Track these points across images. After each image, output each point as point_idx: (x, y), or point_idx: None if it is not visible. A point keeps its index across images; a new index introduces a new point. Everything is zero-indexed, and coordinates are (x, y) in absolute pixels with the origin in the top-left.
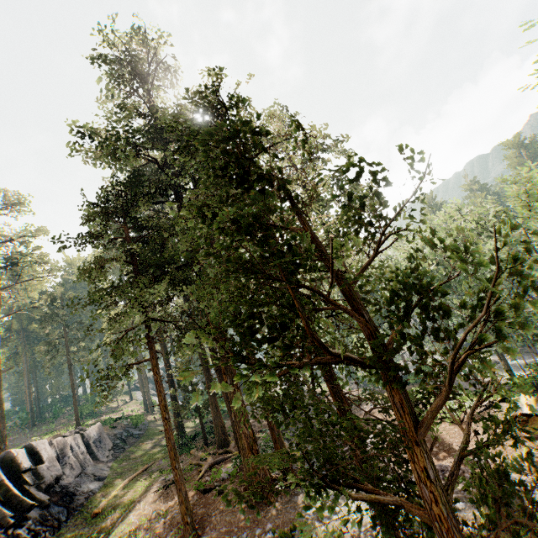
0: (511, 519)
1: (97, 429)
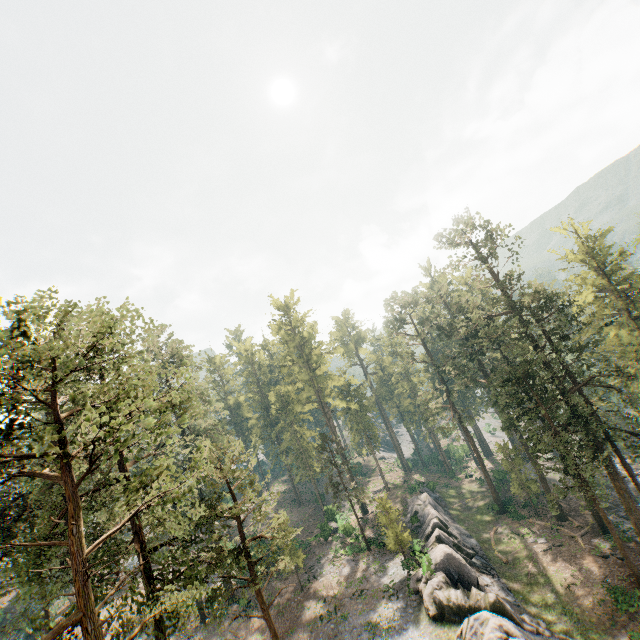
0: None
1: (429, 498)
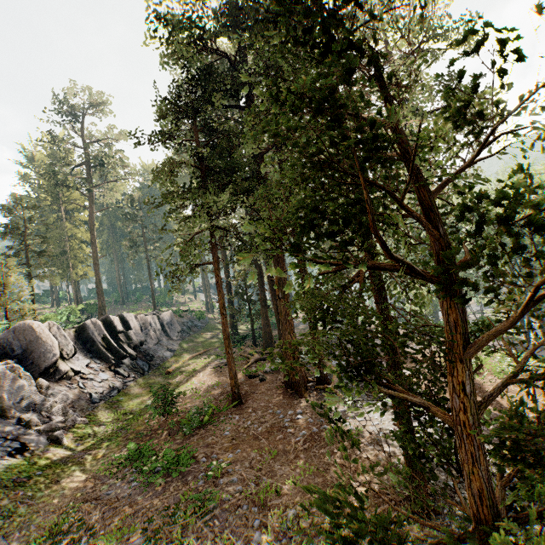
0: (543, 438)
1: (169, 315)
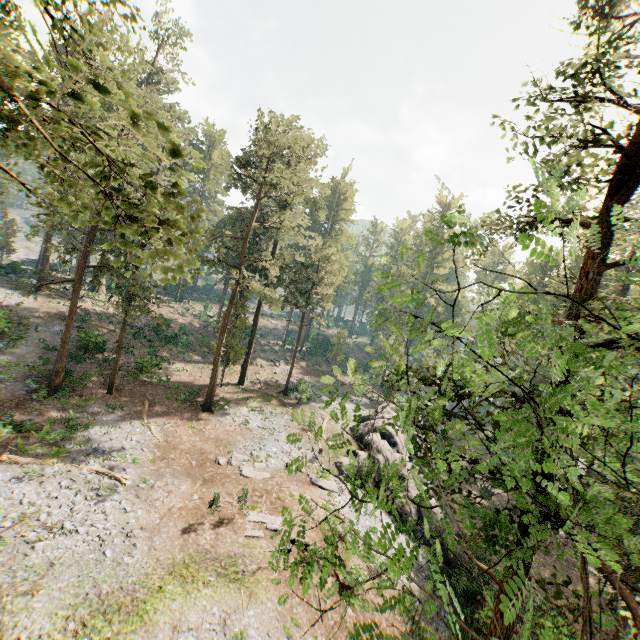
0: None
1: (447, 404)
